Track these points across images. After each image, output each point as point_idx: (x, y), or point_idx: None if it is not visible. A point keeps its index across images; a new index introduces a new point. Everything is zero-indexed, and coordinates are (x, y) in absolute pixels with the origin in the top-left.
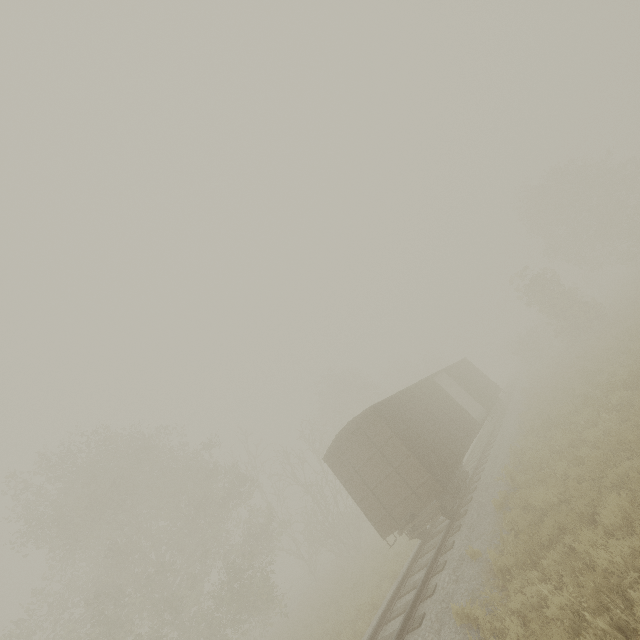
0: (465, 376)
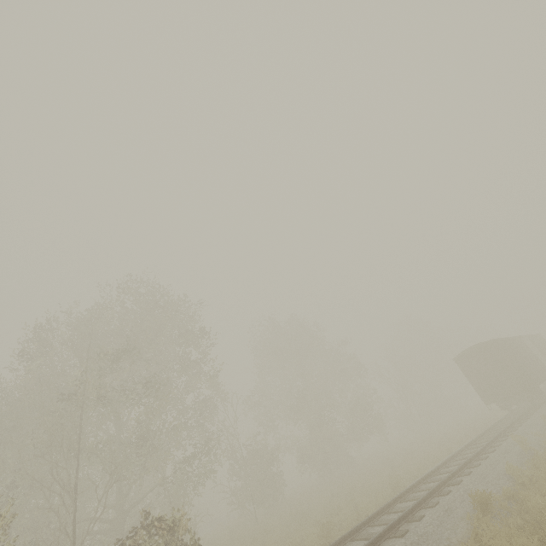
0: (540, 345)
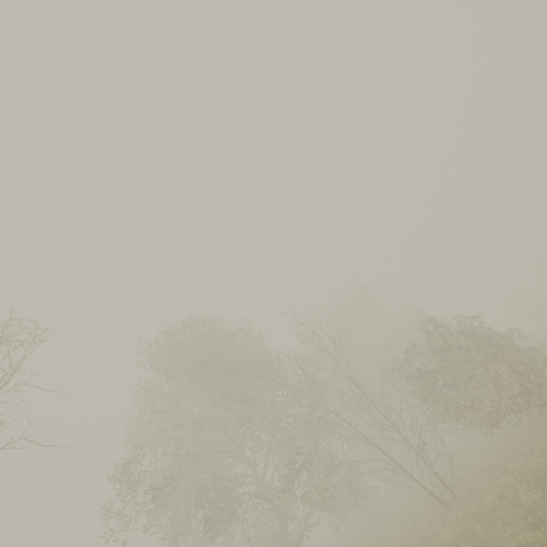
0: None
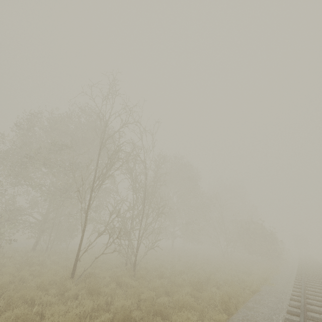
0: None
